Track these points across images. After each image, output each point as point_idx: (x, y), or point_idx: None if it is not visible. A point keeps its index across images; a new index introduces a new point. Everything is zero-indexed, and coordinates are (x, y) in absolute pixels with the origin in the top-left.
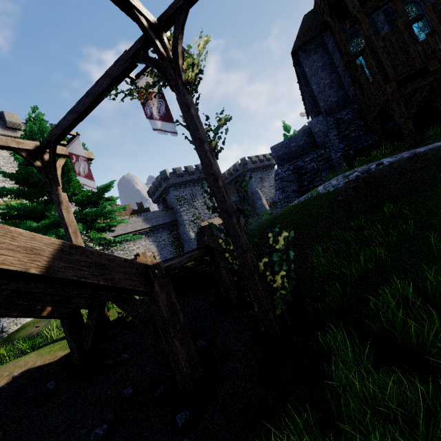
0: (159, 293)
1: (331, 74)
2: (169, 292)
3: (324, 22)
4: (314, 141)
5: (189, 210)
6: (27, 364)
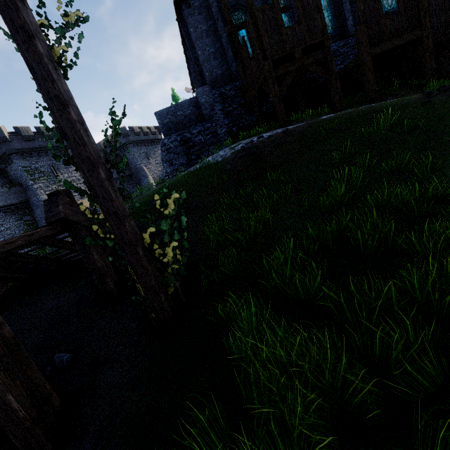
0: None
1: (216, 43)
2: None
3: None
4: (201, 113)
5: (50, 187)
6: None
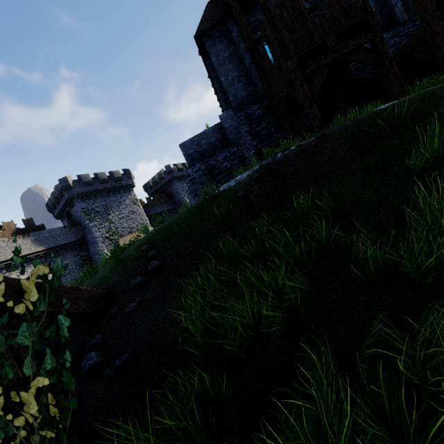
0: None
1: (239, 66)
2: None
3: (226, 6)
4: (226, 138)
5: (103, 225)
6: None
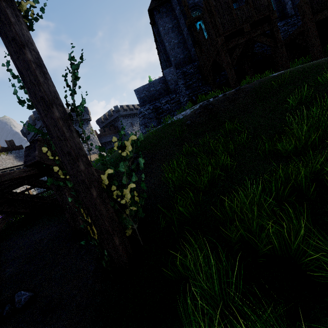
0: None
1: (179, 35)
2: None
3: None
4: (168, 87)
5: None
6: None
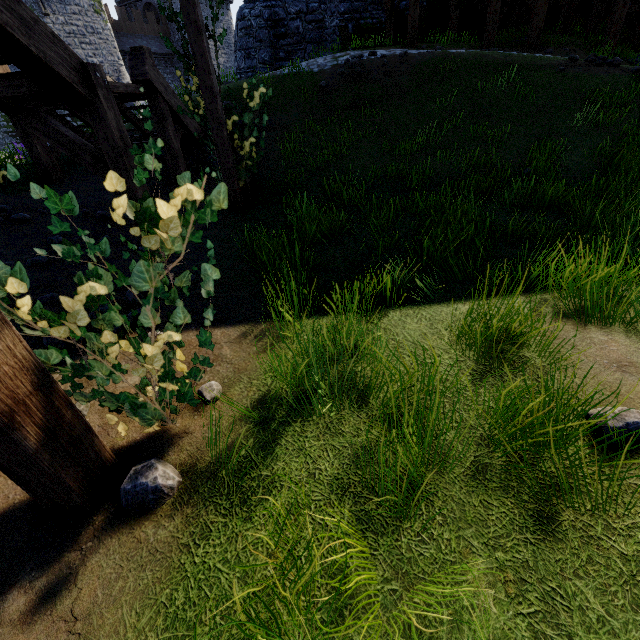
0: (106, 108)
1: None
2: (117, 115)
3: None
4: None
5: None
6: None
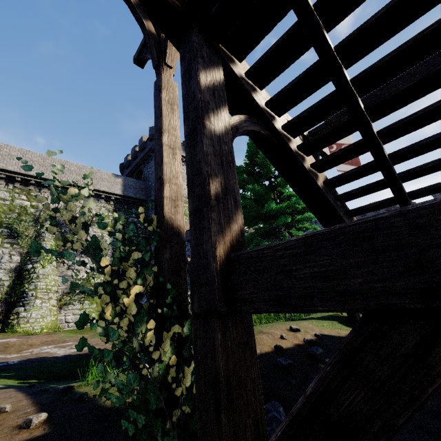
0: None
1: None
2: None
3: None
4: None
5: None
6: (314, 329)
